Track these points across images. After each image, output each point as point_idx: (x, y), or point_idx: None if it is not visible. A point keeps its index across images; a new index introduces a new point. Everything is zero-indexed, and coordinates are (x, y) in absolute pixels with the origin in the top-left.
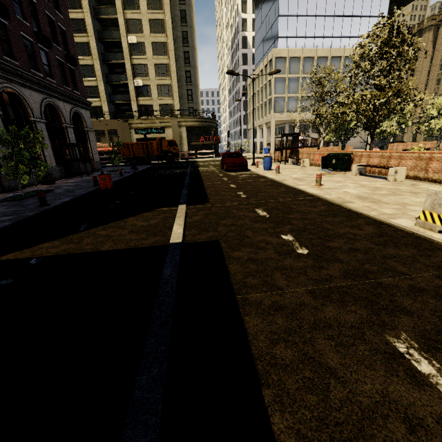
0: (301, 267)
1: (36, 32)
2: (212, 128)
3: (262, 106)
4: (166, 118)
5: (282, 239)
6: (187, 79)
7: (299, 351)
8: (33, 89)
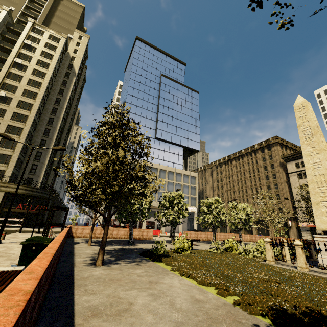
0: None
1: None
2: (42, 198)
3: None
4: None
5: None
6: (37, 157)
7: None
8: None
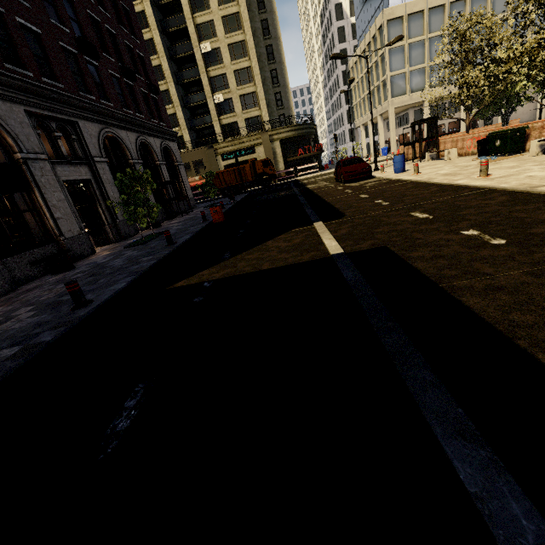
0: (505, 255)
1: (120, 66)
2: (311, 136)
3: (374, 92)
4: (255, 134)
5: (465, 235)
6: (273, 80)
7: (540, 315)
8: (127, 129)
